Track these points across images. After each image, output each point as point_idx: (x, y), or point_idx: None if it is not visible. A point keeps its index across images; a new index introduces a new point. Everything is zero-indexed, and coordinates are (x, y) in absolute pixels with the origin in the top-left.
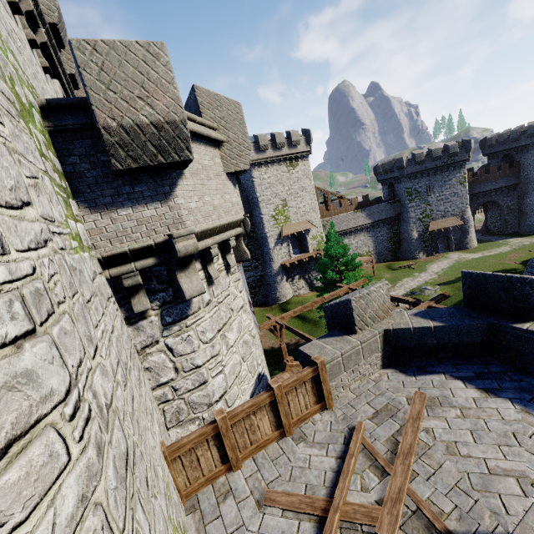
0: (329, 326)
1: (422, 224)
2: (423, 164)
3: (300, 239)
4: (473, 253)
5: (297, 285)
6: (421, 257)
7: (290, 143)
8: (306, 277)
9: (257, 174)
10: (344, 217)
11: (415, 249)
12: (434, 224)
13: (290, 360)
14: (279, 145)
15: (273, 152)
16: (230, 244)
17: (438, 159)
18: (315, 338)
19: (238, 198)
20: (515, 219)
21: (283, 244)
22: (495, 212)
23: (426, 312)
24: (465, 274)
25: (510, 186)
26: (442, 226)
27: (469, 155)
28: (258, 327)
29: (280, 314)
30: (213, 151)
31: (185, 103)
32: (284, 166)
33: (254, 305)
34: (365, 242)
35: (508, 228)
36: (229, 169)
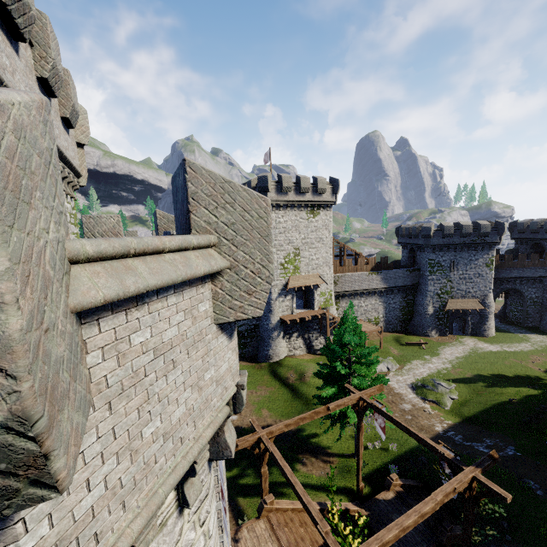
0: None
1: (440, 299)
2: (451, 238)
3: (307, 292)
4: (491, 343)
5: (294, 344)
6: (433, 335)
7: (316, 189)
8: (306, 336)
9: (273, 216)
10: (358, 276)
11: (428, 326)
12: (452, 303)
13: (270, 502)
14: (304, 190)
15: (295, 196)
16: (196, 469)
17: (467, 236)
18: (312, 503)
19: (232, 355)
20: (537, 312)
21: (287, 296)
22: (516, 300)
23: None
24: None
25: (537, 277)
26: (461, 307)
27: (500, 238)
28: (227, 534)
29: (269, 377)
30: (196, 292)
31: (172, 176)
32: (305, 212)
33: (242, 358)
34: (376, 307)
35: (529, 320)
36: (225, 317)
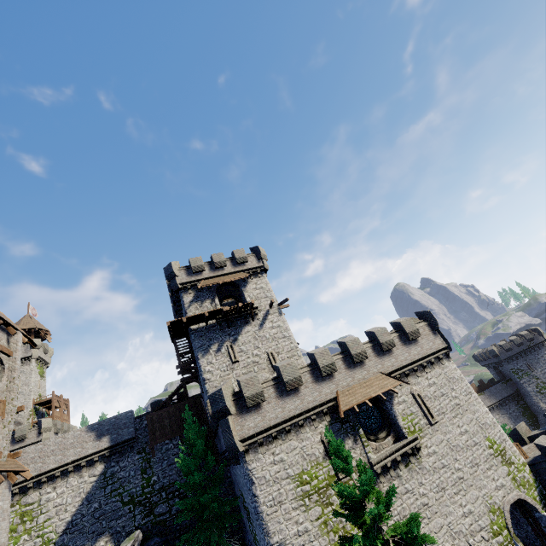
0: (514, 440)
1: (543, 395)
2: (512, 350)
3: None
4: None
5: None
6: None
7: None
8: None
9: None
10: None
11: None
12: None
13: None
14: None
15: None
16: None
17: (521, 345)
18: None
19: None
20: None
21: None
22: None
23: (541, 429)
24: (543, 415)
25: None
26: None
27: (543, 337)
28: None
29: None
30: None
31: None
32: None
33: None
34: (502, 419)
35: None
36: None
